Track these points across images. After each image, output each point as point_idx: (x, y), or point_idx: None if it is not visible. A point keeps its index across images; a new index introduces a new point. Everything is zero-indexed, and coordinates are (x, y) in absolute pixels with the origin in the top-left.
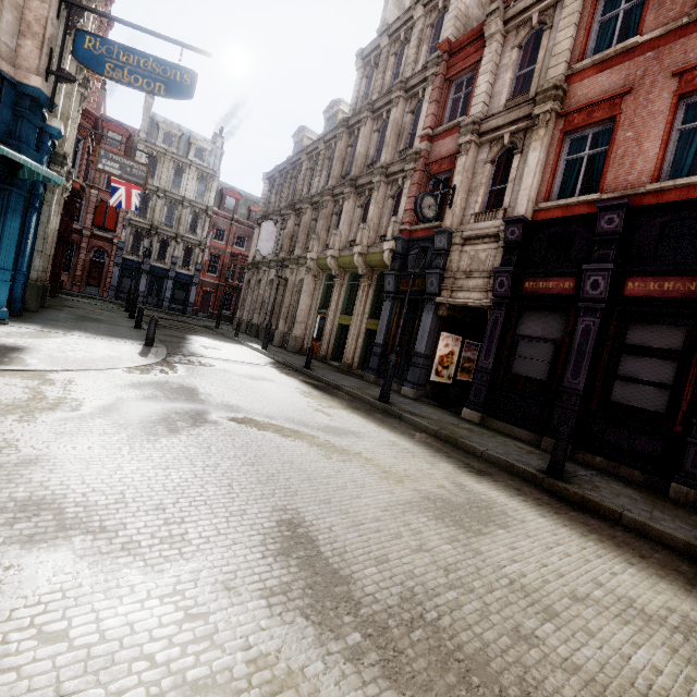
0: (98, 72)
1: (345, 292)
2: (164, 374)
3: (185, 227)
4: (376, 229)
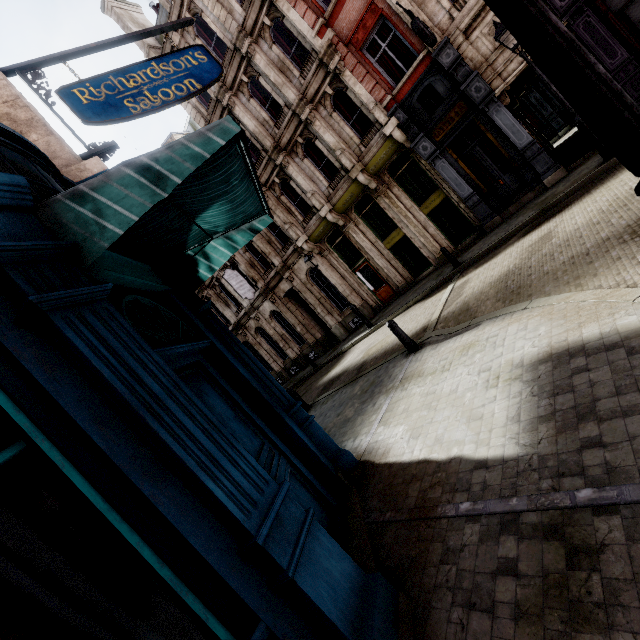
0: (125, 117)
1: (366, 225)
2: (574, 269)
3: None
4: (347, 146)
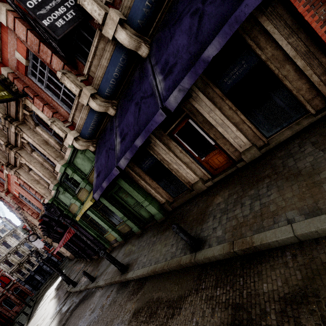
0: None
1: None
2: None
3: (27, 250)
4: None
